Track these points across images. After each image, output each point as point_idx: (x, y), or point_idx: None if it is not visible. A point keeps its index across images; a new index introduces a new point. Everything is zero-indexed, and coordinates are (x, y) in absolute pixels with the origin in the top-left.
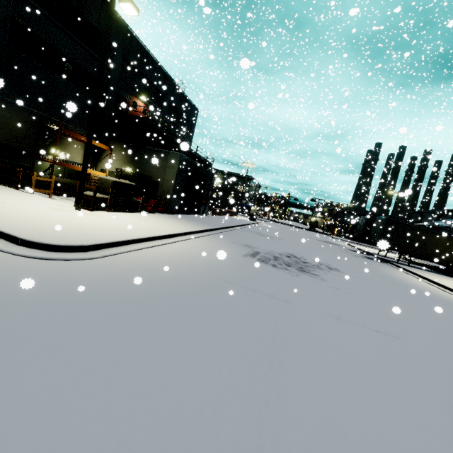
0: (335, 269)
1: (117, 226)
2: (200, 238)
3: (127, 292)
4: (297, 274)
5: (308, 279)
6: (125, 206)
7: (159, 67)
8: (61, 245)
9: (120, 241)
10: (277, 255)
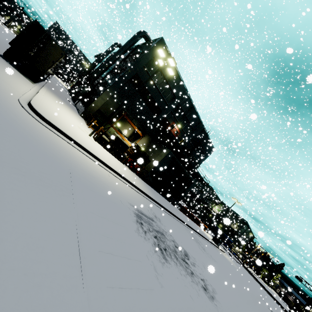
0: (211, 296)
1: (88, 143)
2: (128, 186)
3: (10, 117)
4: (144, 237)
5: (144, 244)
6: (116, 153)
7: (198, 117)
8: (36, 110)
9: (67, 134)
10: (169, 237)
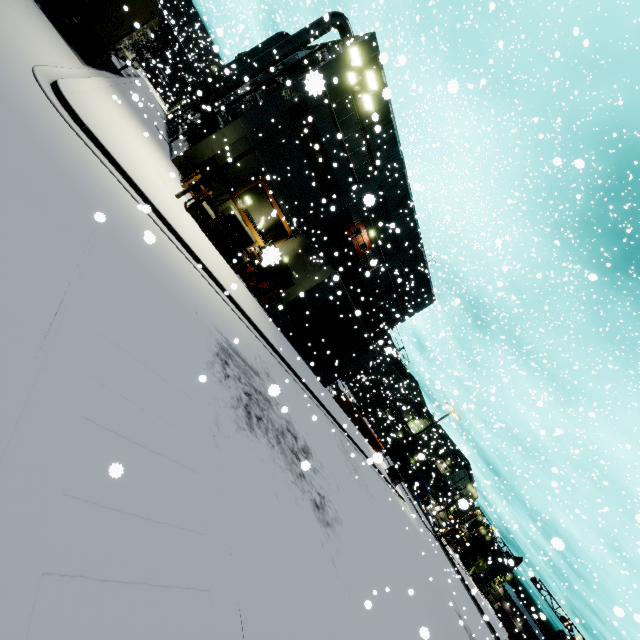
0: (327, 521)
1: (165, 202)
2: (229, 308)
3: None
4: (219, 379)
5: (213, 386)
6: (226, 249)
7: (415, 224)
8: (66, 97)
9: (121, 165)
10: (280, 412)
